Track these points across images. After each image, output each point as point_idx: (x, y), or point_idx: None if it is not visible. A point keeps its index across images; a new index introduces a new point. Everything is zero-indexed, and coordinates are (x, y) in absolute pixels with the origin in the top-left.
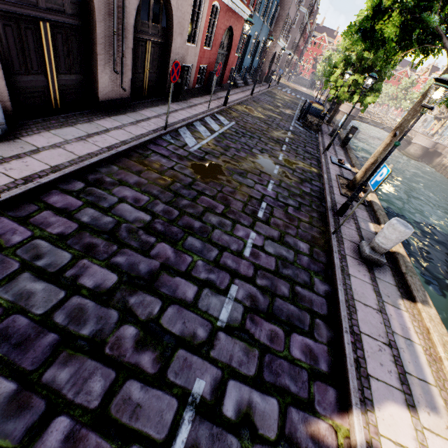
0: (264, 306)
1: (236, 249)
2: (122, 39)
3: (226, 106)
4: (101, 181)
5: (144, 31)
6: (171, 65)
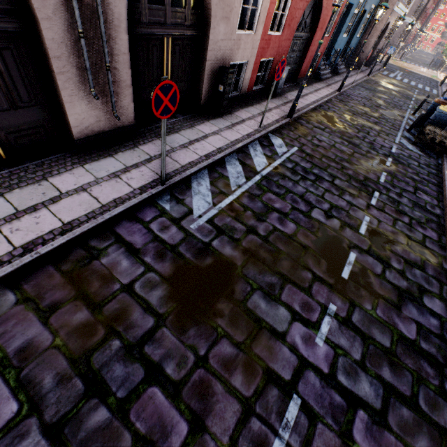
0: None
1: None
2: (102, 43)
3: (291, 118)
4: None
5: (156, 23)
6: (208, 67)
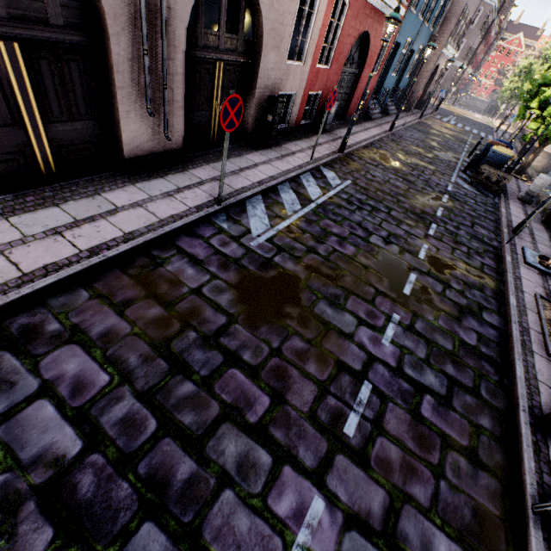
0: None
1: None
2: (162, 61)
3: (343, 153)
4: (34, 333)
5: (210, 47)
6: (257, 95)
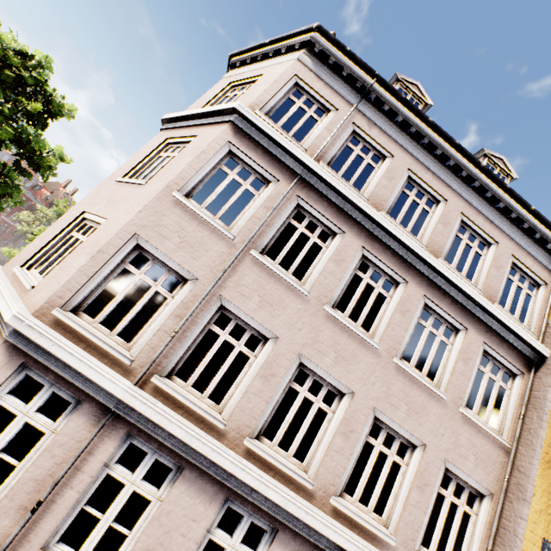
0: None
1: None
2: None
3: None
4: None
5: None
6: None
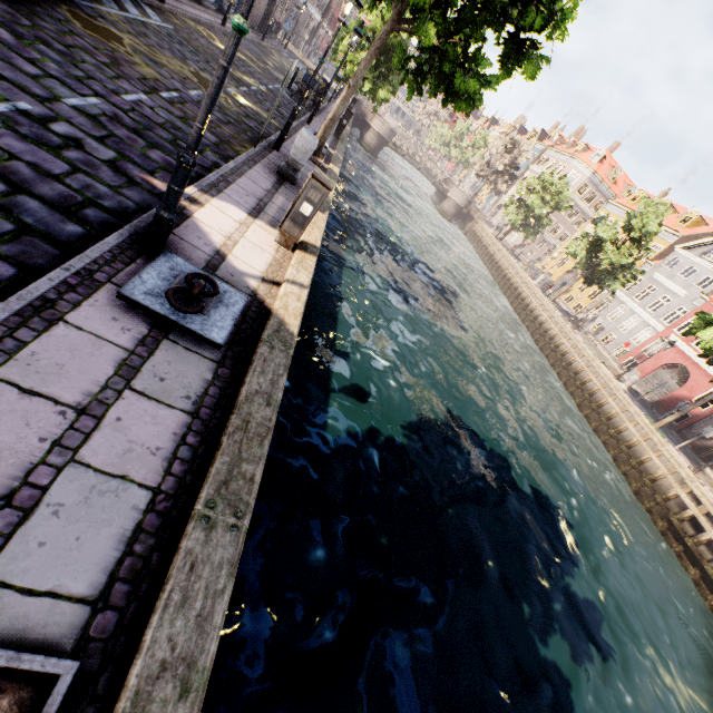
0: (130, 126)
1: (113, 89)
2: None
3: (165, 5)
4: None
5: None
6: None
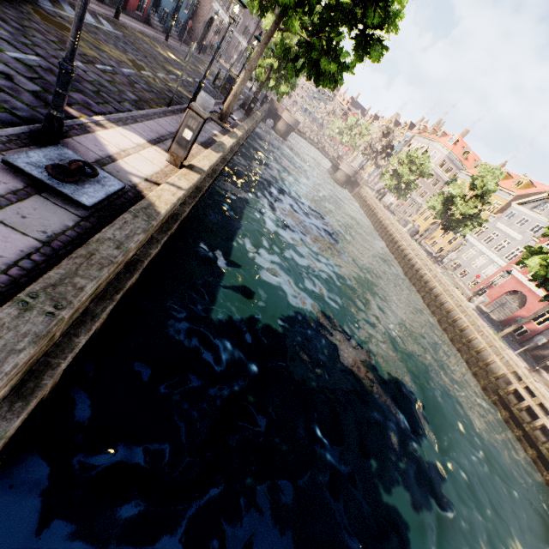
0: None
1: (54, 55)
2: None
3: (118, 21)
4: None
5: None
6: None
